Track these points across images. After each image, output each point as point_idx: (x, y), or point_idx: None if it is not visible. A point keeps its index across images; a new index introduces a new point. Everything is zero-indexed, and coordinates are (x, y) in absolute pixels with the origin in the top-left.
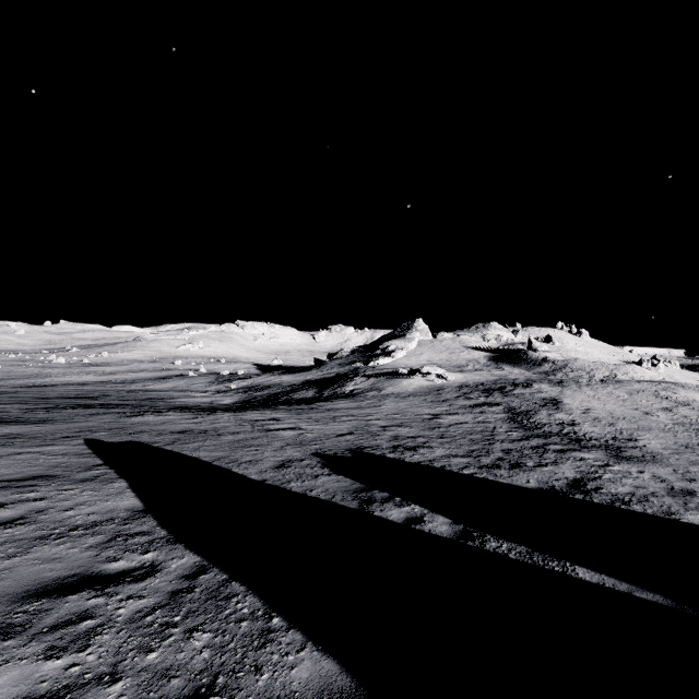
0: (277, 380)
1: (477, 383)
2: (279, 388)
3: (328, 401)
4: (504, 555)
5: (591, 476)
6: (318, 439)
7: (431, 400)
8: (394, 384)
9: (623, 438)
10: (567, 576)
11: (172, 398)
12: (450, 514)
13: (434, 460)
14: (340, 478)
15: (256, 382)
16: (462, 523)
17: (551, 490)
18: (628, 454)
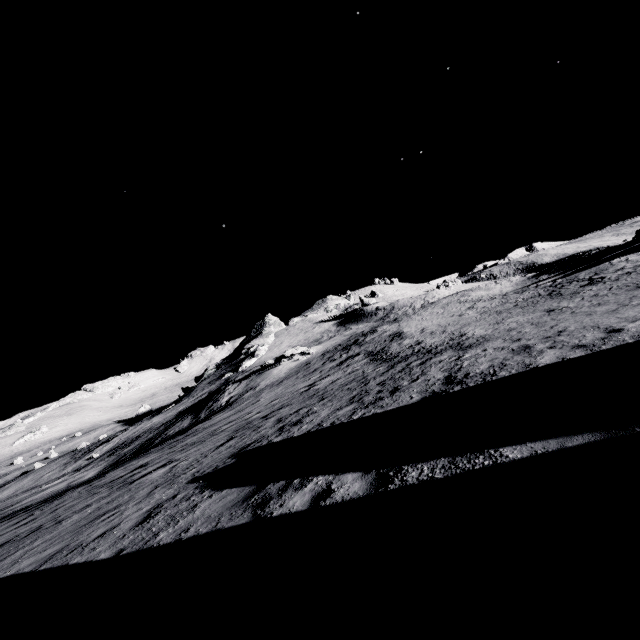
0: (147, 426)
1: (336, 346)
2: (150, 433)
3: (205, 421)
4: (430, 479)
5: (455, 369)
6: (194, 462)
7: (303, 375)
8: (266, 377)
9: (456, 336)
10: (500, 464)
11: (9, 506)
12: (357, 467)
13: (322, 422)
14: (224, 494)
15: (122, 439)
16: (373, 469)
17: (433, 395)
18: (468, 344)
